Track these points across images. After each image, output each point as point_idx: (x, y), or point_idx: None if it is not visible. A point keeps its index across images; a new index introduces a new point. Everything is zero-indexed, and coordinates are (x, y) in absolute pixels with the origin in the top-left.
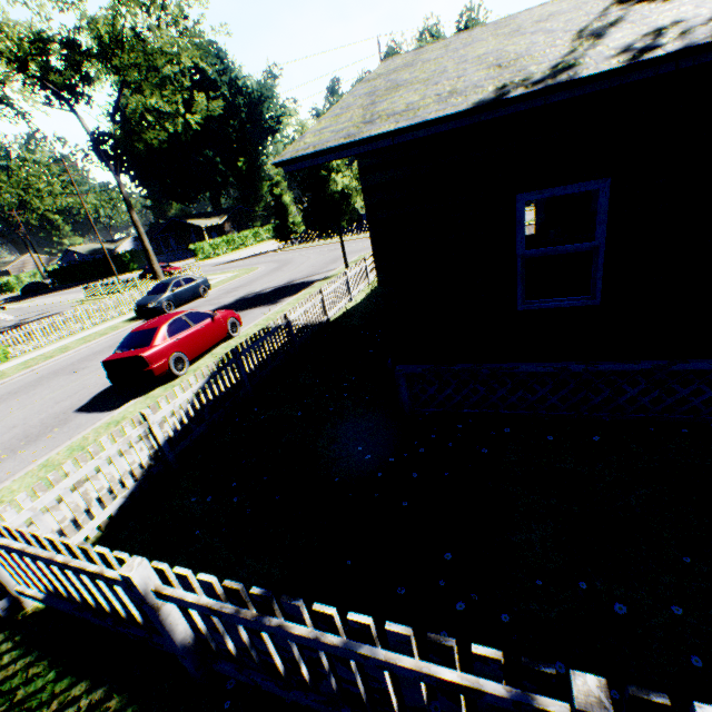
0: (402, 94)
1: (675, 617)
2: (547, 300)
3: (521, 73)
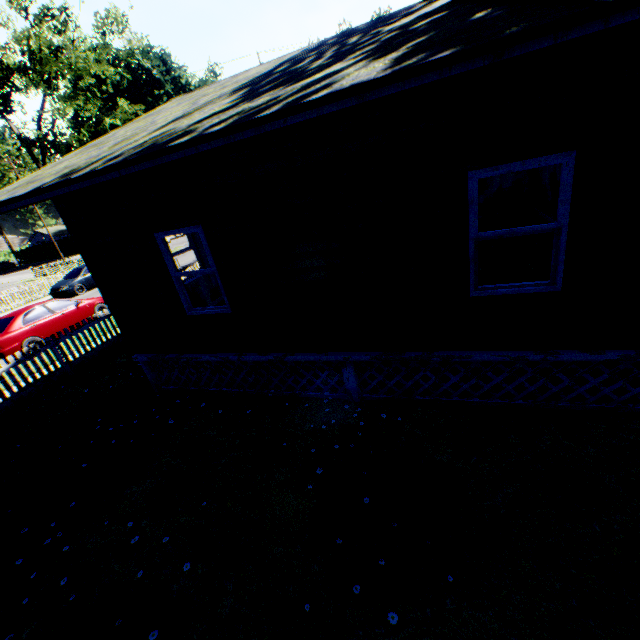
0: (78, 156)
1: (163, 545)
2: (204, 308)
3: (94, 159)
